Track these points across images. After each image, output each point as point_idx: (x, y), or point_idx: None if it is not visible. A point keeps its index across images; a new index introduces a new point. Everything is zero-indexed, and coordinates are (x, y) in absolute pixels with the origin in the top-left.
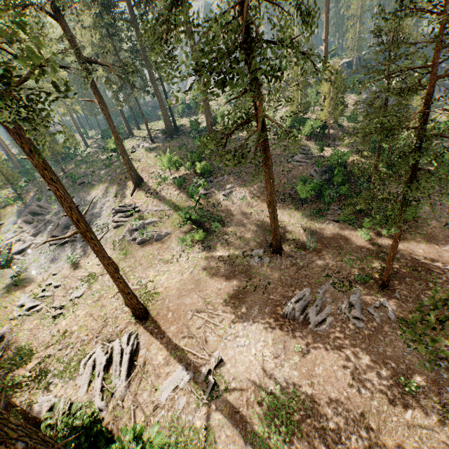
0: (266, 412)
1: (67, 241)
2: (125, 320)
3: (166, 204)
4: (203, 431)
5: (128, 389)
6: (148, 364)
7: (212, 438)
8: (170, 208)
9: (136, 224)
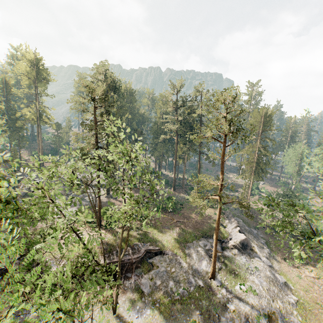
0: None
1: None
2: None
3: None
4: None
5: None
6: None
7: None
8: None
9: None
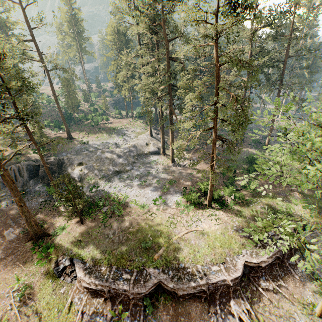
0: None
1: None
2: None
3: None
4: None
5: None
6: None
7: None
8: None
9: None
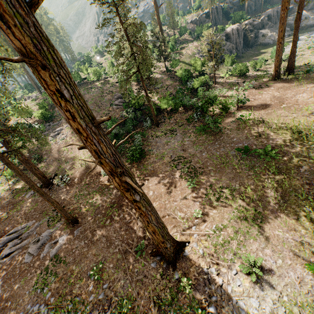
0: None
1: None
2: None
3: None
4: None
5: None
6: None
7: None
8: None
9: None
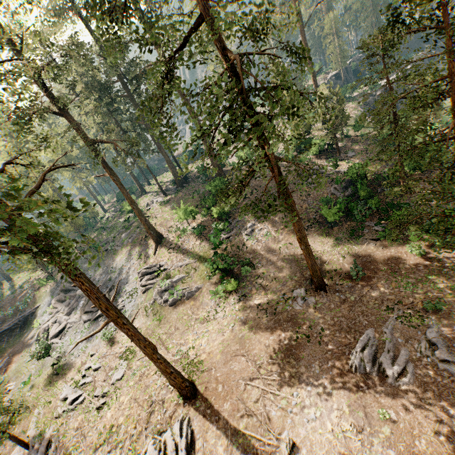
0: None
1: (100, 315)
2: (173, 402)
3: (190, 257)
4: None
5: None
6: None
7: None
8: (194, 260)
9: (164, 285)
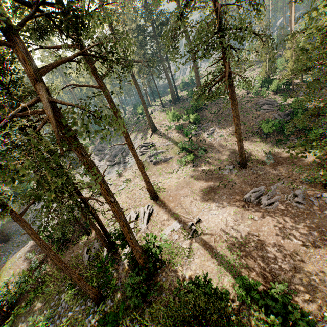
0: (225, 245)
1: (115, 163)
2: (146, 200)
3: (170, 141)
4: (187, 250)
5: (147, 229)
6: (158, 219)
7: (192, 253)
8: (172, 143)
9: (152, 153)
